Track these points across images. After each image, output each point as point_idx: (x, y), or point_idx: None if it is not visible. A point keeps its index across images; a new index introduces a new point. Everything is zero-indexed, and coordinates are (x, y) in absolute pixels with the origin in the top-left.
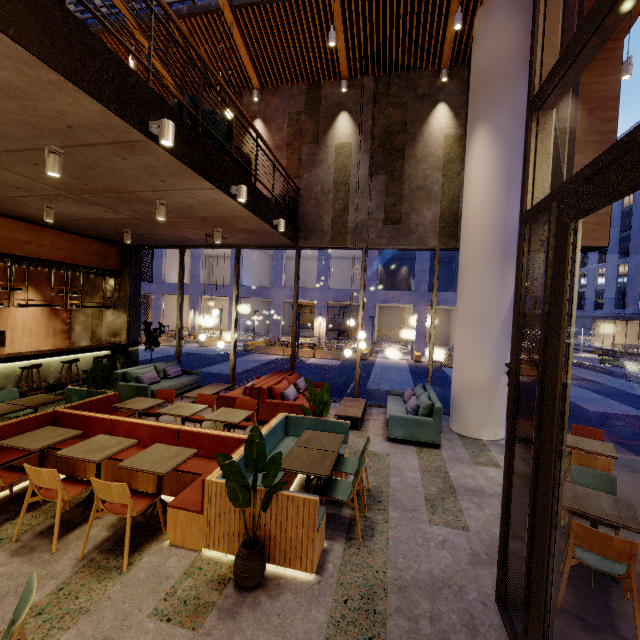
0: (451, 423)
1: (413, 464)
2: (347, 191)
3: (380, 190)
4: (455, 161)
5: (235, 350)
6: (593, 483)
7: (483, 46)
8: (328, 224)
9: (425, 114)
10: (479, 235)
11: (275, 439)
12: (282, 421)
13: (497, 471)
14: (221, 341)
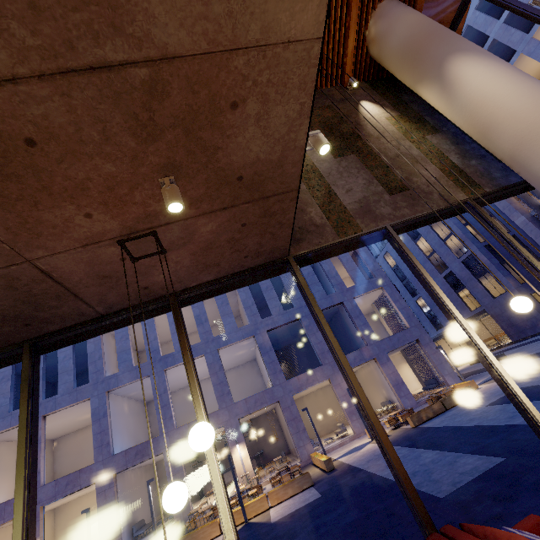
0: None
1: None
2: (320, 176)
3: (358, 167)
4: (411, 131)
5: None
6: None
7: (398, 27)
8: (319, 215)
9: (354, 109)
10: None
11: None
12: None
13: None
14: None
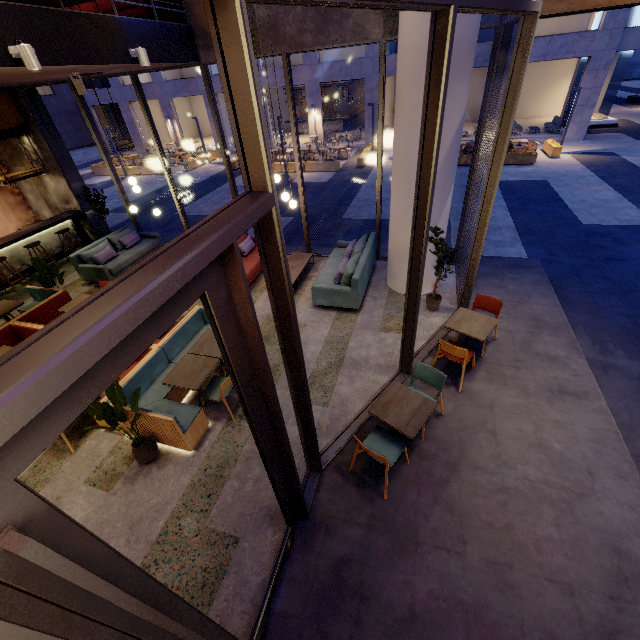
0: (387, 278)
1: (322, 335)
2: None
3: None
4: None
5: (182, 209)
6: (429, 378)
7: None
8: None
9: None
10: (414, 33)
11: (188, 335)
12: (194, 317)
13: (396, 338)
14: (155, 210)
